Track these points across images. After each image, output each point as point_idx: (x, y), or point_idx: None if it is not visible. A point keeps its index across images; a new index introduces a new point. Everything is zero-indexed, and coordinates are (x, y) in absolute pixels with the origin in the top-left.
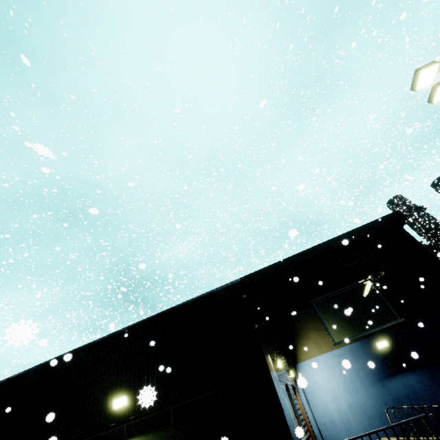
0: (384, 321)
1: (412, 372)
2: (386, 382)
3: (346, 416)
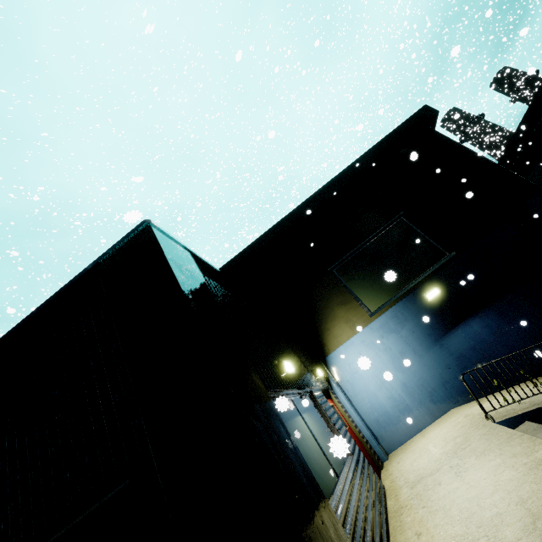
0: (430, 264)
1: (475, 317)
2: (445, 340)
3: (401, 400)
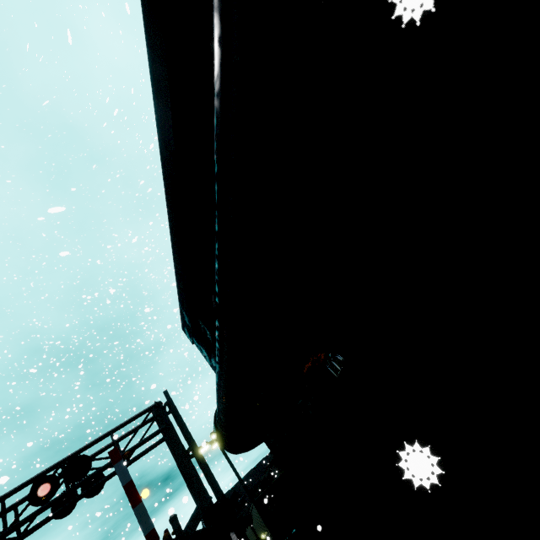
0: None
1: None
2: None
3: None
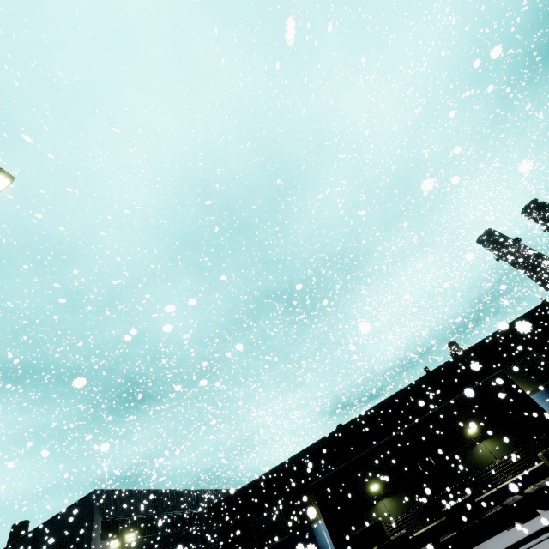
0: None
1: None
2: None
3: None
